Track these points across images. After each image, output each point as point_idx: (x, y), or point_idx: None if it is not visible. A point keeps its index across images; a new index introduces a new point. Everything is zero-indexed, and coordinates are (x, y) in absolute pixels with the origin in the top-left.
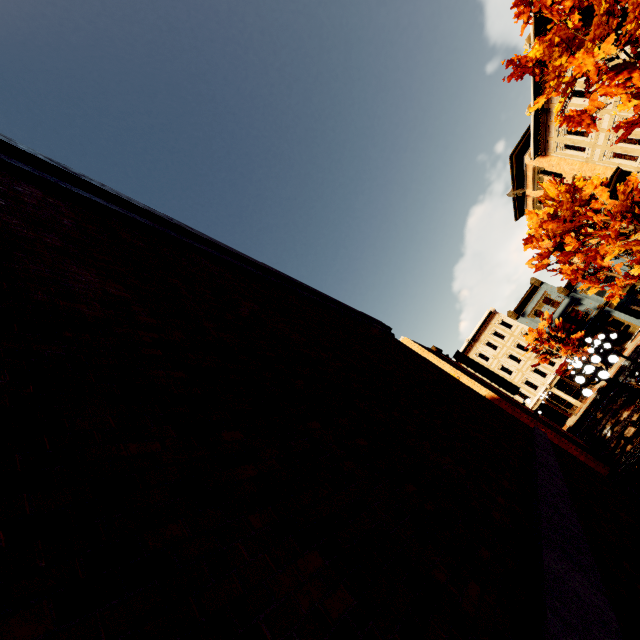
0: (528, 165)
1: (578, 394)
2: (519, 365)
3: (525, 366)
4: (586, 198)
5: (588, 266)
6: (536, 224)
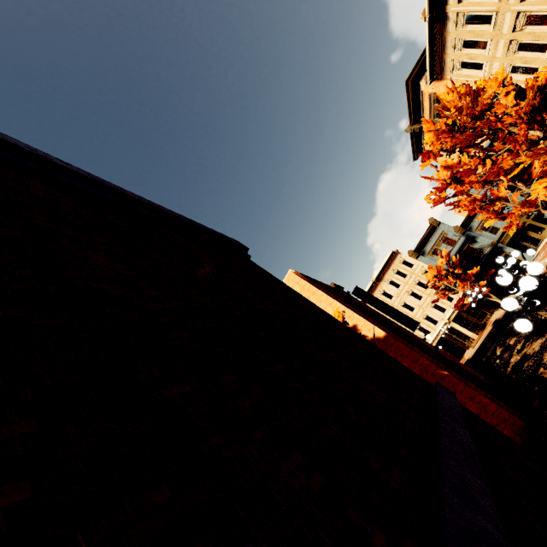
0: (424, 93)
1: (475, 327)
2: (420, 302)
3: (425, 302)
4: (488, 101)
5: (485, 196)
6: (433, 137)
